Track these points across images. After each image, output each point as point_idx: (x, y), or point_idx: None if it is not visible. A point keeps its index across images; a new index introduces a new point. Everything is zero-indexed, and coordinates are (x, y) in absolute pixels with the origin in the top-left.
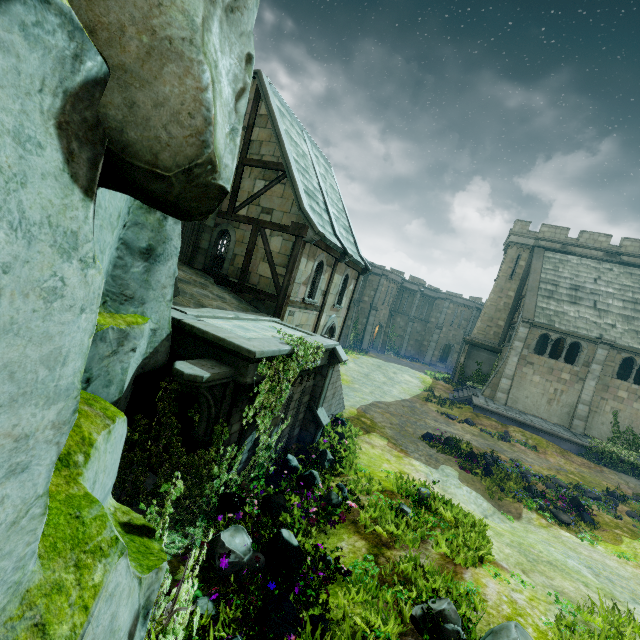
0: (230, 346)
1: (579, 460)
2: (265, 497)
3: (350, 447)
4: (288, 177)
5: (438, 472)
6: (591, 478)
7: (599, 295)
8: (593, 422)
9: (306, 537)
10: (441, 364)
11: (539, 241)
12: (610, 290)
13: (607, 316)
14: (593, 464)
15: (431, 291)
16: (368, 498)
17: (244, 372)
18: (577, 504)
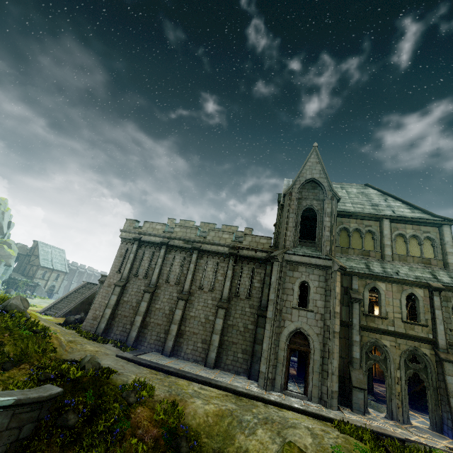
0: (15, 278)
1: None
2: None
3: None
4: (39, 257)
5: None
6: None
7: None
8: None
9: None
10: None
11: None
12: None
13: None
14: None
15: None
16: None
17: (16, 281)
18: None
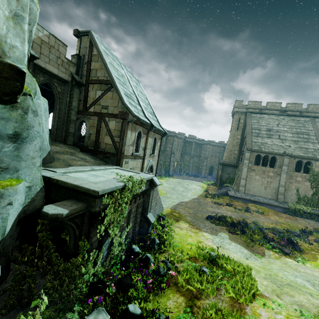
0: (82, 189)
1: (284, 215)
2: (118, 281)
3: (169, 232)
4: (114, 87)
5: (218, 237)
6: (292, 224)
7: (280, 132)
8: (287, 195)
9: (147, 302)
10: (209, 176)
11: (248, 109)
12: (285, 129)
13: (286, 142)
14: (291, 216)
15: (200, 141)
16: (182, 265)
17: (93, 204)
18: (290, 241)
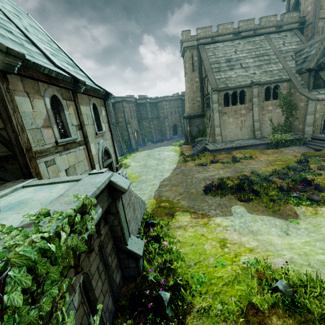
0: None
1: (270, 151)
2: None
3: (171, 247)
4: None
5: (235, 217)
6: (283, 158)
7: (241, 59)
8: (263, 129)
9: None
10: (175, 136)
11: (199, 40)
12: (244, 55)
13: (249, 69)
14: (276, 150)
15: (153, 99)
16: None
17: None
18: (307, 182)
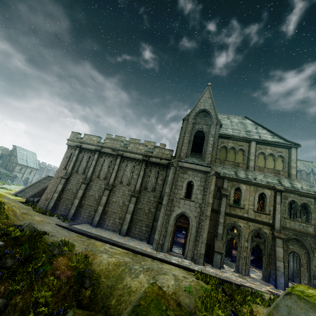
0: None
1: None
2: None
3: None
4: (17, 157)
5: None
6: None
7: None
8: None
9: None
10: None
11: None
12: None
13: None
14: None
15: None
16: None
17: (0, 173)
18: None
